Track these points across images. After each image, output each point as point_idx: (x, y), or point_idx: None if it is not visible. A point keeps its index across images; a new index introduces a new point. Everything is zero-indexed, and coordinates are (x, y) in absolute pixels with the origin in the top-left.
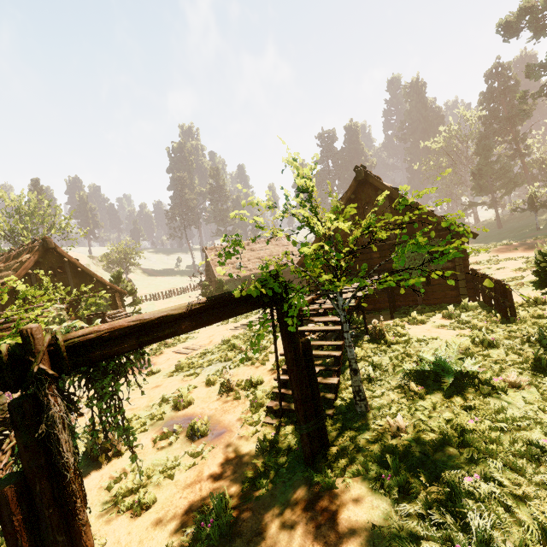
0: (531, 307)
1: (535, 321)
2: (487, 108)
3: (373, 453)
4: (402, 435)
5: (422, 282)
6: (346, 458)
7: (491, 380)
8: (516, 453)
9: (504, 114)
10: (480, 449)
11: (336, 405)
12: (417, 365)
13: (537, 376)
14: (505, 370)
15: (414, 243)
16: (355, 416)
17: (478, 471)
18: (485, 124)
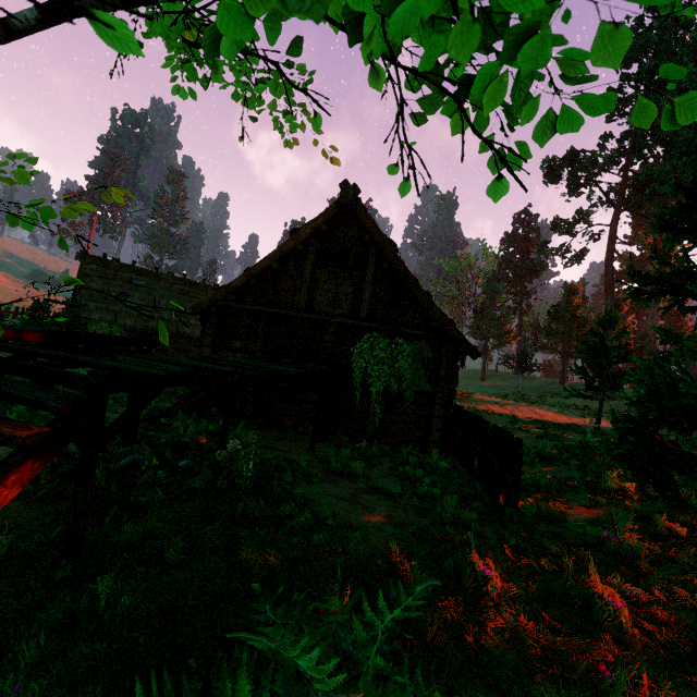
0: (530, 490)
1: (553, 529)
2: (507, 250)
3: None
4: None
5: (383, 404)
6: None
7: None
8: None
9: (519, 263)
10: None
11: None
12: None
13: None
14: None
15: None
16: None
17: None
18: (501, 265)
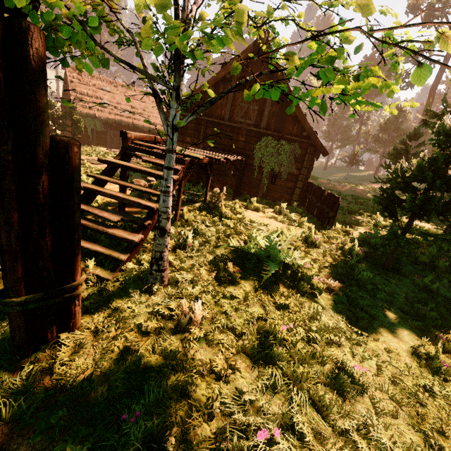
0: (339, 224)
1: (345, 235)
2: None
3: (139, 353)
4: (193, 330)
5: (269, 179)
6: (89, 357)
7: (311, 279)
8: (324, 379)
9: None
10: (286, 371)
11: (126, 269)
12: (244, 245)
13: (347, 283)
14: (324, 271)
15: (326, 57)
16: (144, 289)
17: (274, 404)
18: None
